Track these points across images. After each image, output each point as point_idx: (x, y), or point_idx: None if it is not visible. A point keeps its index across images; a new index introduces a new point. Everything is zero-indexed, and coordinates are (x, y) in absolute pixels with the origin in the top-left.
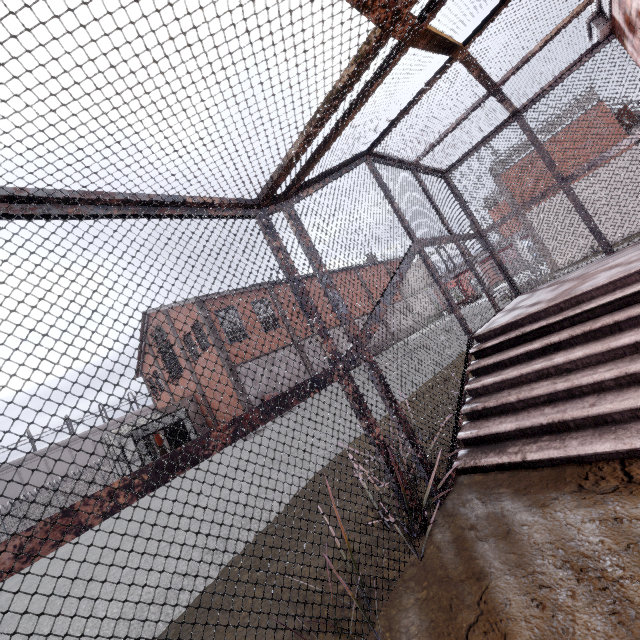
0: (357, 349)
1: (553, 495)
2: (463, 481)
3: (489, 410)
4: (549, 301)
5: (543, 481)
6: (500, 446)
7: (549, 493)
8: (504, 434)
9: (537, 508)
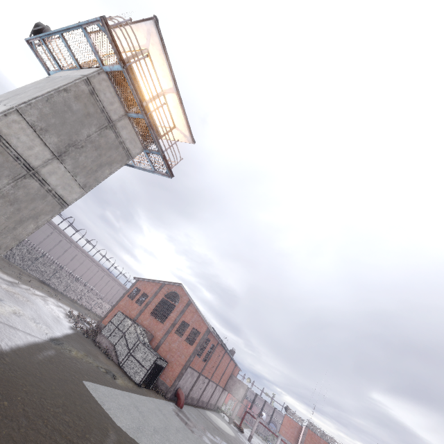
0: None
1: None
2: None
3: None
4: None
5: None
6: None
7: None
8: None
9: None
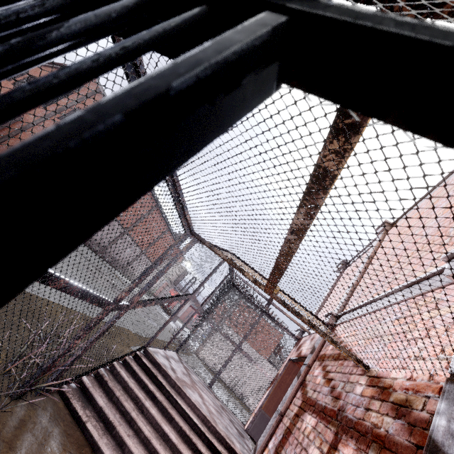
0: (126, 307)
1: (73, 450)
2: (56, 397)
3: (106, 384)
4: (177, 378)
5: (78, 440)
6: (87, 404)
7: (73, 447)
8: (95, 402)
9: (63, 447)
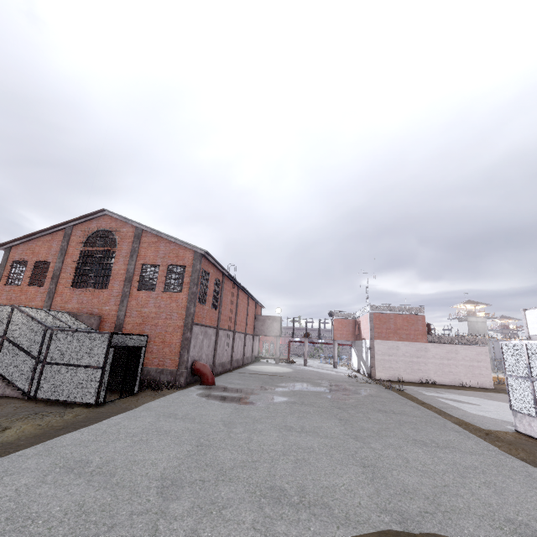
0: None
1: None
2: None
3: None
4: None
5: None
6: None
7: None
8: None
9: None
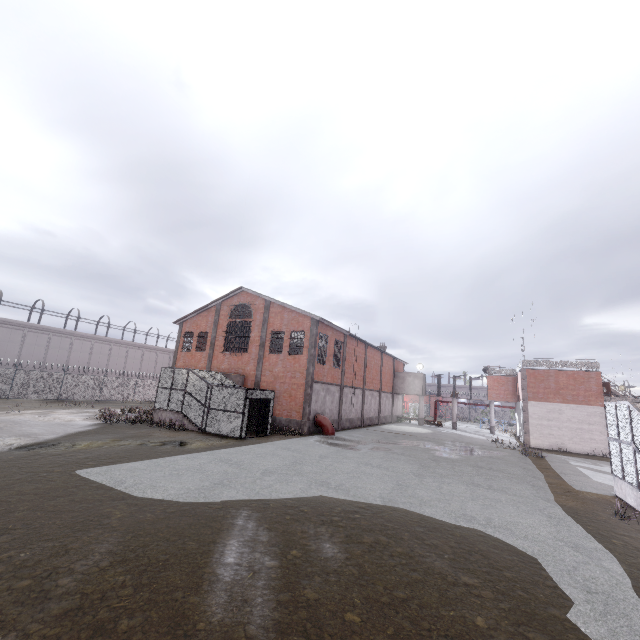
0: None
1: None
2: None
3: None
4: None
5: None
6: None
7: None
8: None
9: None
